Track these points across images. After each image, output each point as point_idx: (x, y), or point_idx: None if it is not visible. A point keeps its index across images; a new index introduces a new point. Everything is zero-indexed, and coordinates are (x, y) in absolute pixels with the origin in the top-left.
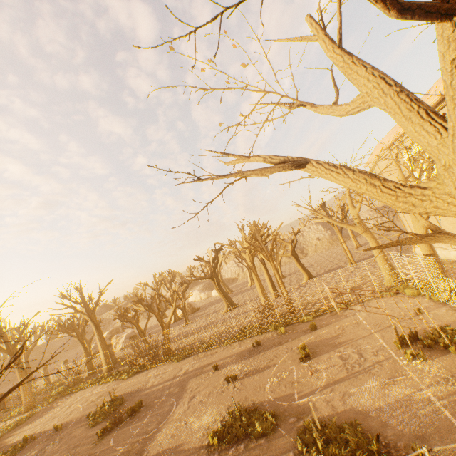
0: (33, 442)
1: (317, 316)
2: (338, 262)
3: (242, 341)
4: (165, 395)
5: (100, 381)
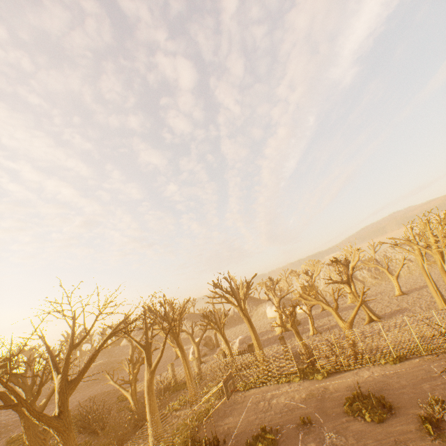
0: (281, 434)
1: None
2: None
3: None
4: None
5: (278, 380)
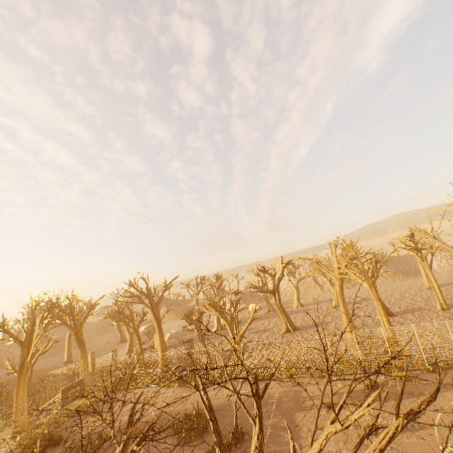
0: (110, 441)
1: (445, 368)
2: (413, 301)
3: (341, 377)
4: (270, 427)
5: (162, 383)
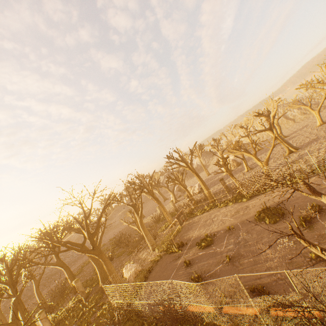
0: (216, 236)
1: None
2: None
3: None
4: None
5: (219, 206)
